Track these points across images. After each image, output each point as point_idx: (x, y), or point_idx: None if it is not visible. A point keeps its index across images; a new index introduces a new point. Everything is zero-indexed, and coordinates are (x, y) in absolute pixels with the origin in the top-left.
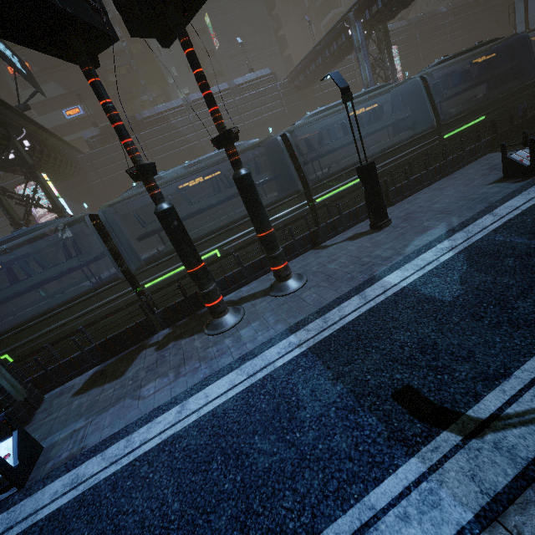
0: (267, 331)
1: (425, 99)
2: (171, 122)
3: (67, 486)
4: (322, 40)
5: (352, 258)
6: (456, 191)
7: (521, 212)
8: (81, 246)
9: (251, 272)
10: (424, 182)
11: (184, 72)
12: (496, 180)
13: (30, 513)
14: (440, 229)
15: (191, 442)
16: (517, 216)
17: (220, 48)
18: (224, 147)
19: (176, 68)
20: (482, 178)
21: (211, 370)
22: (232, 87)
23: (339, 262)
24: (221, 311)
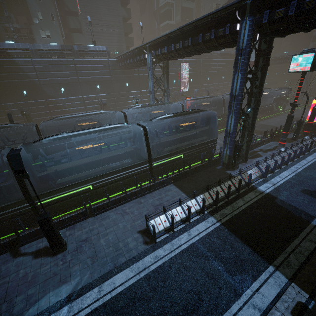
0: None
1: (144, 142)
2: (14, 59)
3: None
4: (133, 50)
5: (2, 296)
6: (123, 227)
7: (108, 300)
8: None
9: None
10: (122, 201)
11: (48, 19)
12: (144, 228)
13: None
14: (69, 288)
15: None
16: (101, 307)
17: (81, 14)
18: None
19: (42, 13)
20: (144, 218)
21: None
22: (74, 50)
23: None
24: None
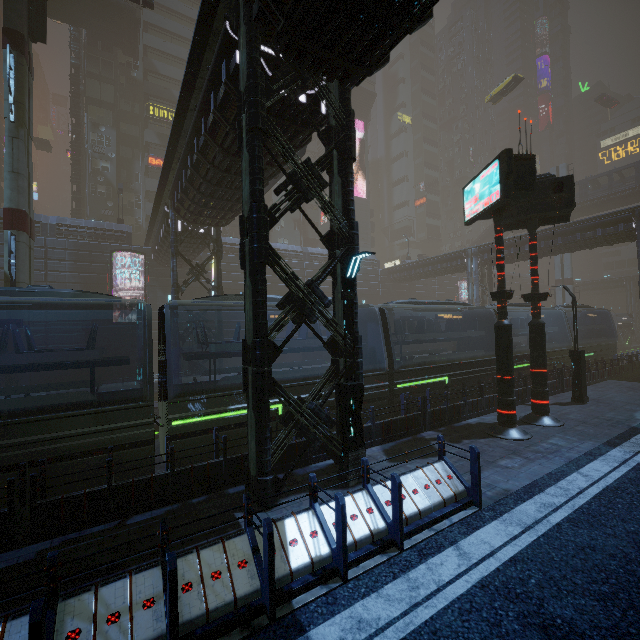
0: (583, 443)
1: (565, 326)
2: (288, 260)
3: (545, 507)
4: (436, 256)
5: (587, 415)
6: (621, 395)
7: None
8: (221, 334)
9: (486, 405)
10: None
11: (290, 227)
12: None
13: (535, 520)
14: None
15: (638, 489)
16: None
17: (326, 225)
18: (534, 301)
19: (286, 222)
20: (632, 392)
21: (566, 458)
22: None
23: (577, 416)
24: (516, 421)
